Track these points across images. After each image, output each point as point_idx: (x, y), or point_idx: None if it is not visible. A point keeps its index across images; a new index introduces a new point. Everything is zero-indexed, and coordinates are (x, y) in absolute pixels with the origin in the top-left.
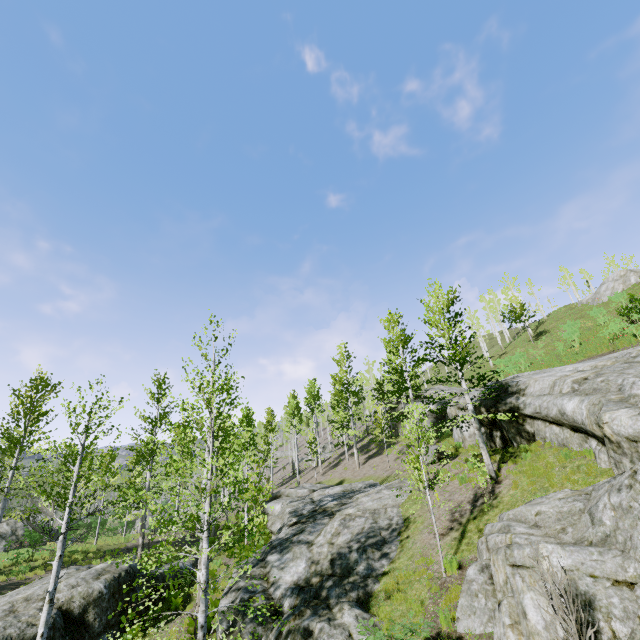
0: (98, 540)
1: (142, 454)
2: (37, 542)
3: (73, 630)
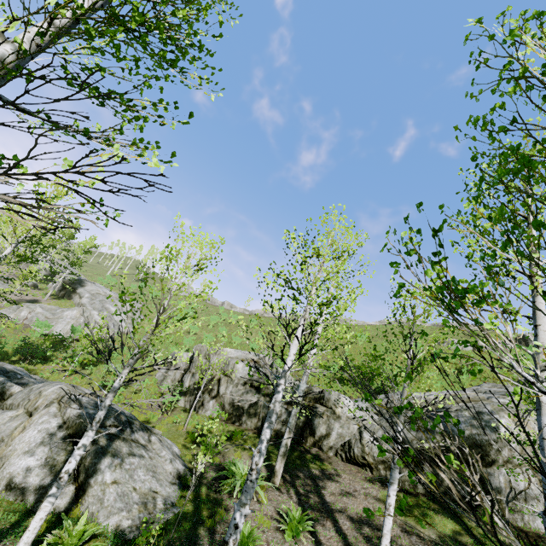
0: None
1: None
2: None
3: None
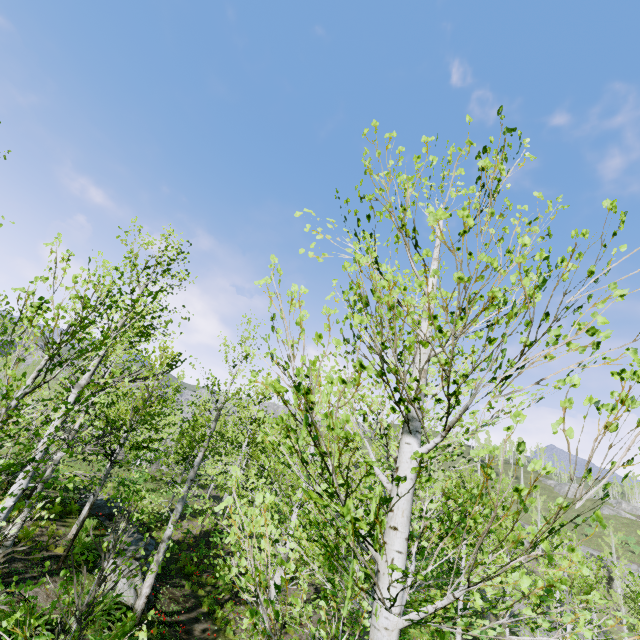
0: None
1: None
2: None
3: None
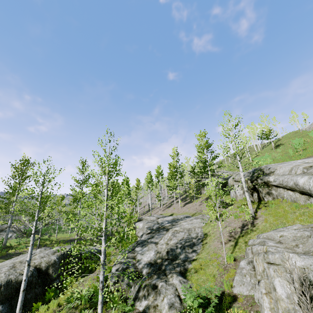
0: (57, 235)
1: (75, 197)
2: (29, 235)
3: (42, 277)
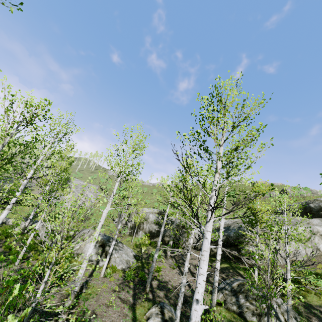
0: None
1: None
2: None
3: None
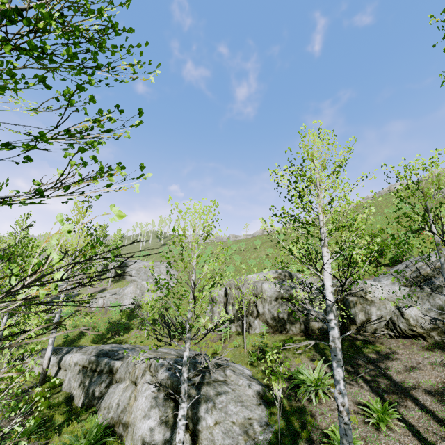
0: None
1: None
2: None
3: None
